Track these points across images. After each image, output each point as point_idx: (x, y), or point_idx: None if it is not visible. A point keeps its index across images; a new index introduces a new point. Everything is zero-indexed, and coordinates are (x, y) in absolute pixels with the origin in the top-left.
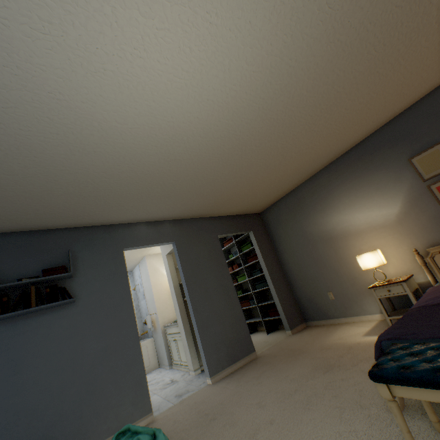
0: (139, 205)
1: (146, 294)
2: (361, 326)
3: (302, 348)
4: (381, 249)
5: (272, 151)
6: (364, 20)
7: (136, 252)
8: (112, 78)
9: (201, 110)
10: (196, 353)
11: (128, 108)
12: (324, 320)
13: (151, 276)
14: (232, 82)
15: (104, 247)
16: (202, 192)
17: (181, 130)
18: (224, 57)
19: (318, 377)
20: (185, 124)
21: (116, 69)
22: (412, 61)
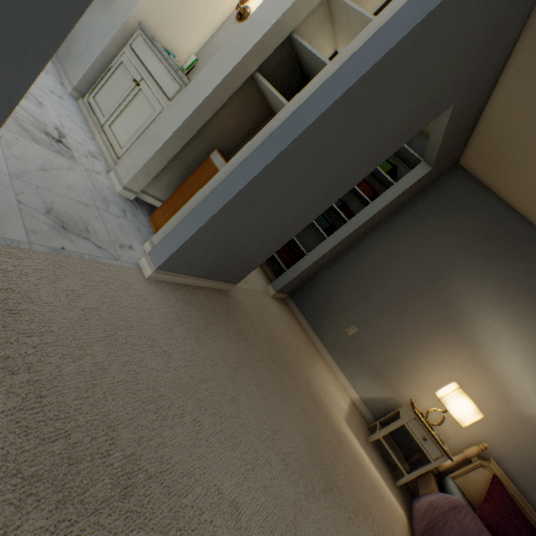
0: None
1: None
2: (338, 388)
3: (287, 357)
4: None
5: None
6: None
7: None
8: None
9: None
10: (159, 171)
11: None
12: (307, 324)
13: None
14: None
15: None
16: None
17: None
18: None
19: (320, 503)
20: None
21: None
22: None
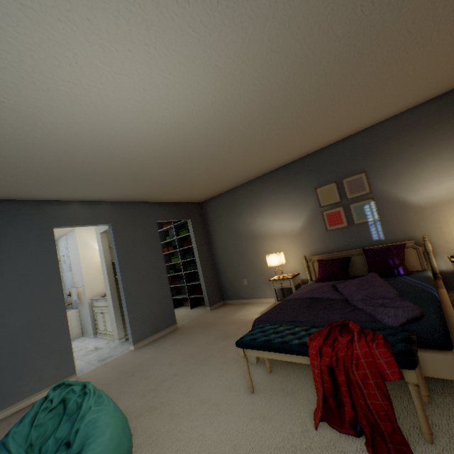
0: (76, 187)
1: (73, 267)
2: (261, 306)
3: (215, 322)
4: (285, 251)
5: (214, 161)
6: (288, 96)
7: None
8: (64, 96)
9: (150, 127)
10: (123, 324)
11: (77, 117)
12: (237, 300)
13: (81, 250)
14: (180, 114)
15: (31, 224)
16: (145, 183)
17: (129, 138)
18: (174, 98)
19: (218, 344)
20: (134, 135)
21: (70, 91)
22: (324, 122)
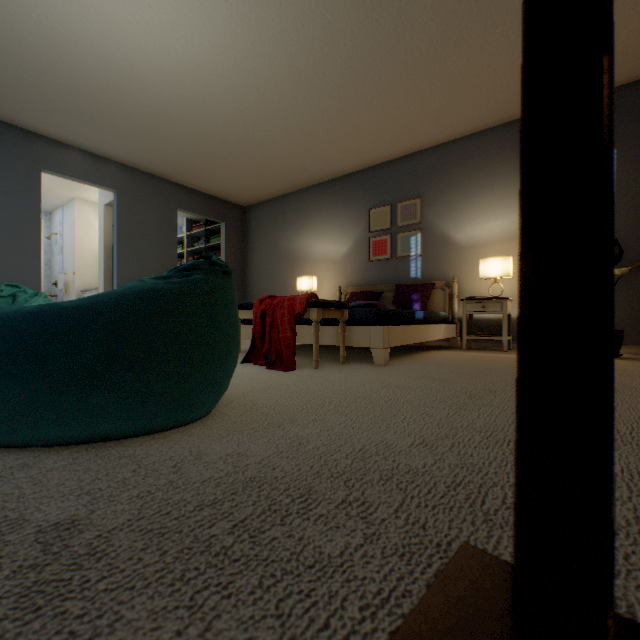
0: (77, 125)
1: (65, 249)
2: None
3: None
4: (323, 280)
5: (250, 139)
6: (319, 66)
7: (62, 187)
8: None
9: (163, 61)
10: None
11: (77, 21)
12: None
13: (79, 228)
14: (196, 53)
15: (15, 156)
16: (165, 147)
17: (139, 69)
18: (186, 29)
19: None
20: (144, 66)
21: None
22: (376, 119)
